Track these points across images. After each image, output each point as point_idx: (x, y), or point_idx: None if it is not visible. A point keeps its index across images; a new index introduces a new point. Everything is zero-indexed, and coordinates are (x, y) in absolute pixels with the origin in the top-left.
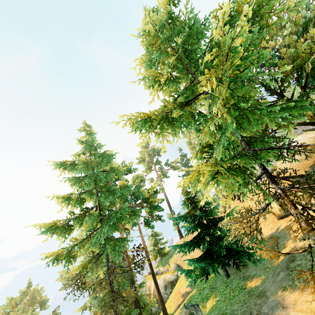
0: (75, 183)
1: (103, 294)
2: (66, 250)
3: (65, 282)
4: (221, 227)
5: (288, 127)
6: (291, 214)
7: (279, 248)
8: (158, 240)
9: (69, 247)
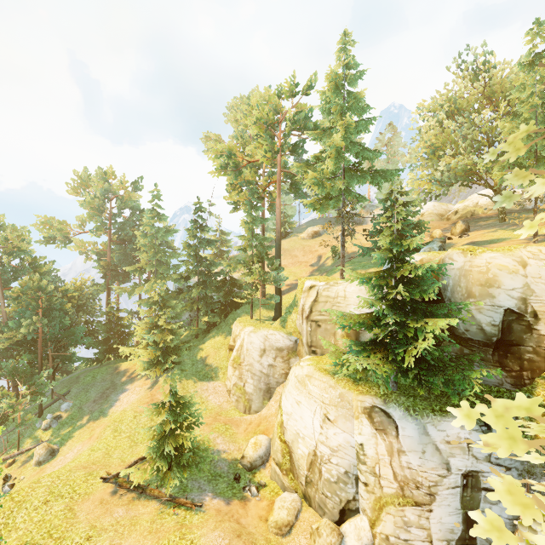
0: (337, 114)
1: (240, 248)
2: (318, 178)
3: (46, 236)
4: (421, 224)
5: (479, 184)
6: (448, 238)
7: (448, 247)
8: (223, 240)
9: (320, 176)
